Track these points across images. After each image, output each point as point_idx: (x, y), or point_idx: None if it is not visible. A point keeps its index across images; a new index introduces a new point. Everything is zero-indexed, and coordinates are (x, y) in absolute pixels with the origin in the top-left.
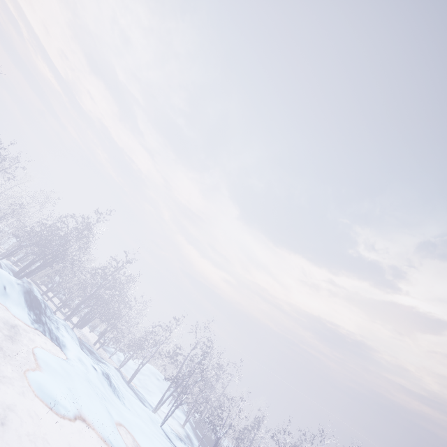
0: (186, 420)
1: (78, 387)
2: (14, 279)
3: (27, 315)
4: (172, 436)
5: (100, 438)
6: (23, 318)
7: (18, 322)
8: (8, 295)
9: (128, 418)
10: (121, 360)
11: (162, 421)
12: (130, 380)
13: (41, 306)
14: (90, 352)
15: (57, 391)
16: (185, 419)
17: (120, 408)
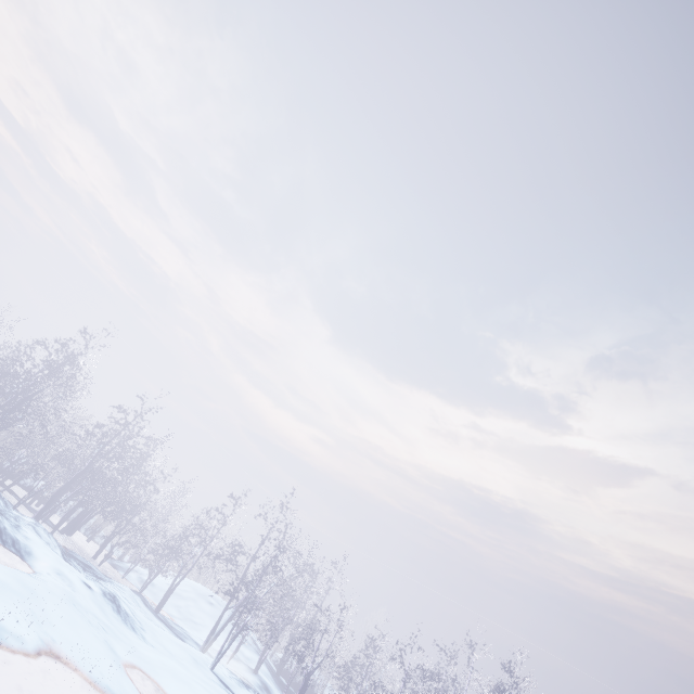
0: (260, 660)
1: (50, 611)
2: None
3: None
4: (233, 682)
5: (89, 683)
6: None
7: None
8: None
9: (150, 657)
10: (144, 579)
11: (213, 660)
12: (159, 606)
13: None
14: (84, 566)
15: (4, 613)
16: (258, 659)
17: (135, 644)
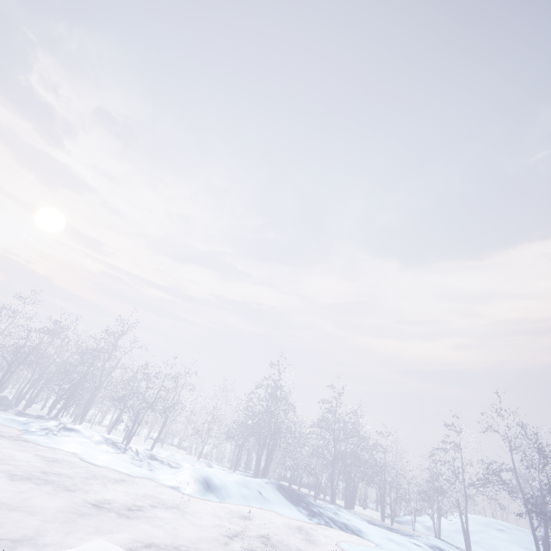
0: None
1: None
2: (259, 481)
3: (298, 512)
4: None
5: None
6: (298, 517)
7: (298, 523)
8: (267, 499)
9: None
10: (428, 526)
11: None
12: (467, 546)
13: (301, 496)
14: (388, 530)
15: None
16: None
17: None
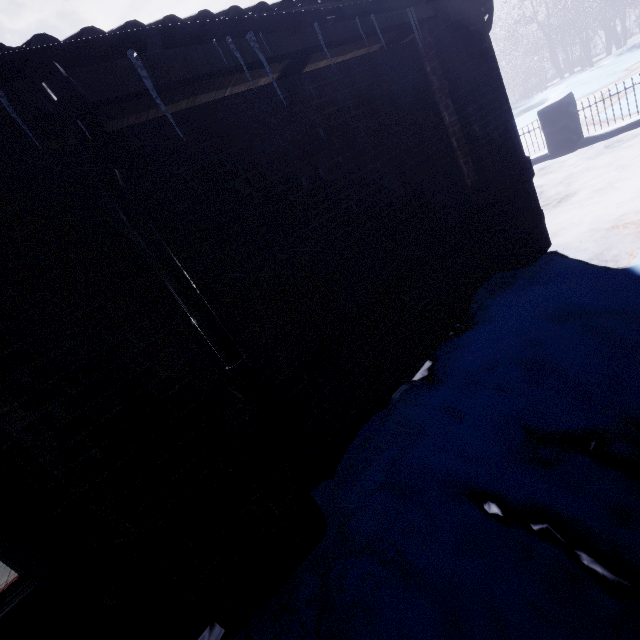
0: None
1: None
2: None
3: None
4: None
5: None
6: None
7: None
8: None
9: None
10: None
11: None
12: None
13: None
14: None
15: None
16: None
17: None
